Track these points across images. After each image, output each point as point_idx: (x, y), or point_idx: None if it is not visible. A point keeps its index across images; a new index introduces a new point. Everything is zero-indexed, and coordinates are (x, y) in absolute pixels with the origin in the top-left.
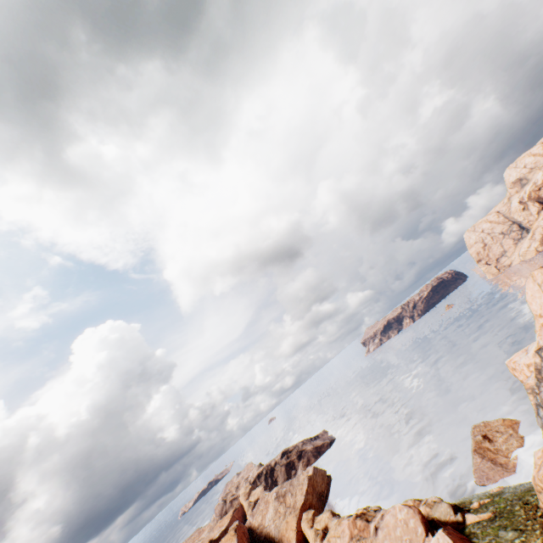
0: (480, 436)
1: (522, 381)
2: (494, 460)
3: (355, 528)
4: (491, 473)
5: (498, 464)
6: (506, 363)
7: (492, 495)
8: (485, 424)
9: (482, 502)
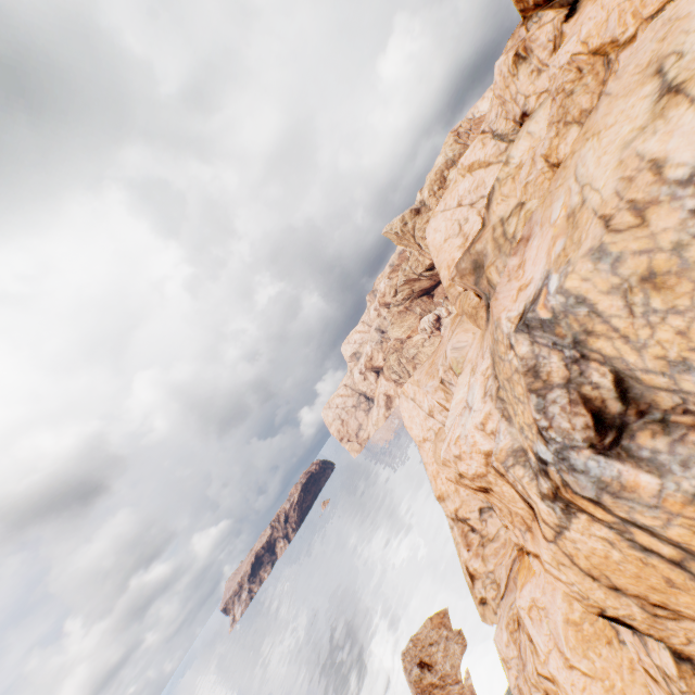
0: (417, 667)
1: (476, 474)
2: None
3: None
4: None
5: None
6: (444, 455)
7: None
8: (415, 641)
9: None
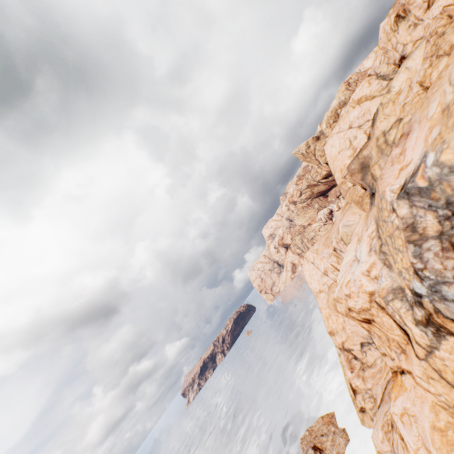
0: (311, 449)
1: (362, 308)
2: None
3: None
4: None
5: None
6: (337, 294)
7: None
8: (310, 431)
9: None
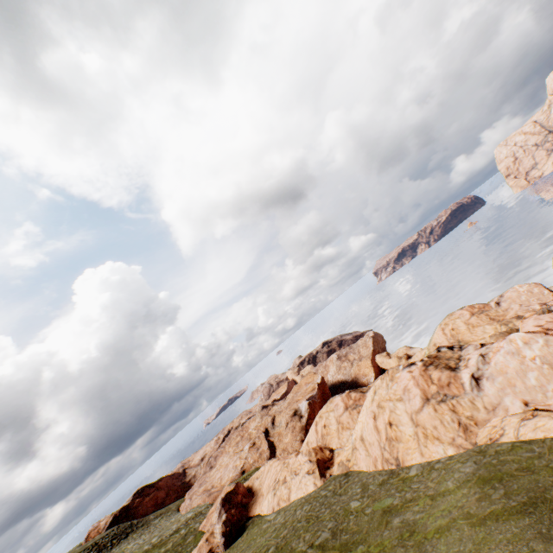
0: None
1: None
2: None
3: (473, 309)
4: None
5: None
6: None
7: None
8: None
9: None
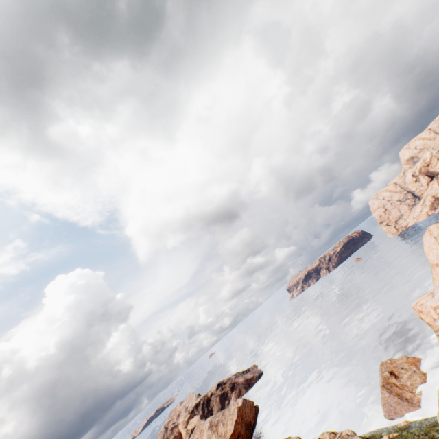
0: (387, 372)
1: (428, 323)
2: (400, 395)
3: None
4: (398, 408)
5: (404, 399)
6: (413, 306)
7: (400, 429)
8: (391, 361)
9: (391, 436)
